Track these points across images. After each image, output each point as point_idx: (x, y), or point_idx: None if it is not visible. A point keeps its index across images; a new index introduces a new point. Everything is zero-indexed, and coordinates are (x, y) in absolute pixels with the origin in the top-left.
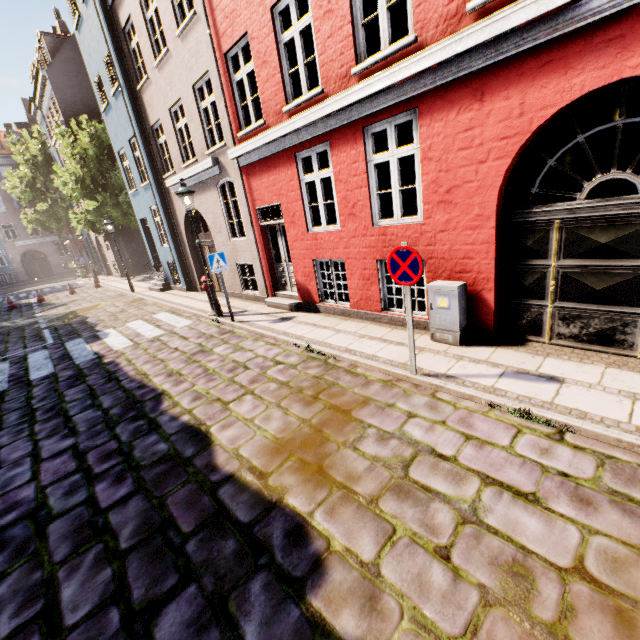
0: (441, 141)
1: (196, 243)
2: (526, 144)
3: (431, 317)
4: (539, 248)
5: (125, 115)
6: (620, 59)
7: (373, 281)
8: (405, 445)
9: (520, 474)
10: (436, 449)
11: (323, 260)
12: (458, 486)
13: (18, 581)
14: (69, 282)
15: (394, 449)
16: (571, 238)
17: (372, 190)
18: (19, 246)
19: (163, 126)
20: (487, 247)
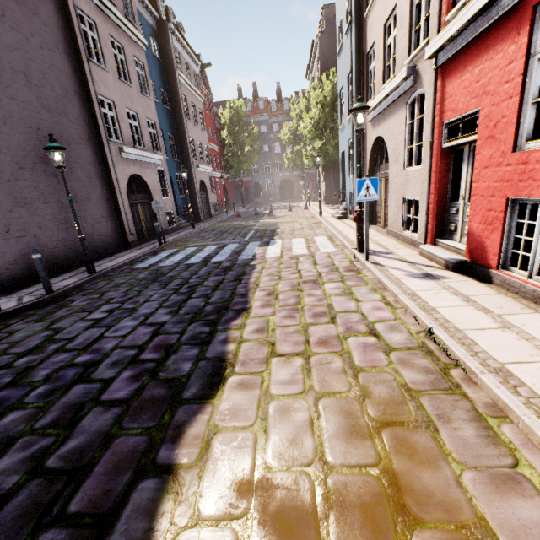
0: None
1: (376, 175)
2: None
3: None
4: None
5: (349, 50)
6: None
7: None
8: None
9: None
10: None
11: (528, 200)
12: None
13: (16, 421)
14: (296, 204)
15: None
16: None
17: None
18: (281, 176)
19: (375, 49)
20: None
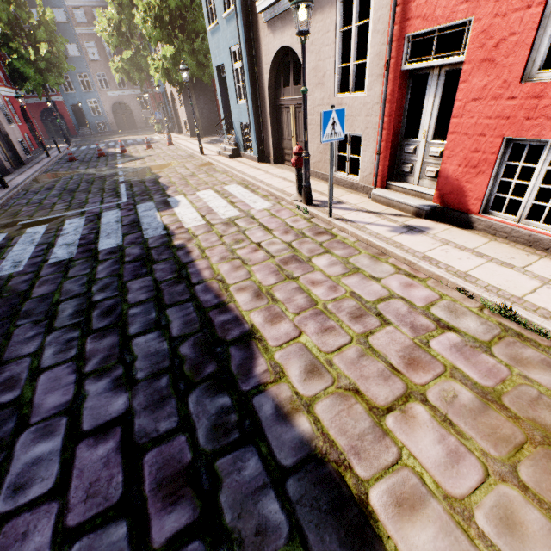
0: None
1: (279, 101)
2: None
3: None
4: None
5: None
6: None
7: None
8: None
9: None
10: None
11: (528, 141)
12: None
13: None
14: (147, 136)
15: None
16: None
17: None
18: (110, 96)
19: None
20: None
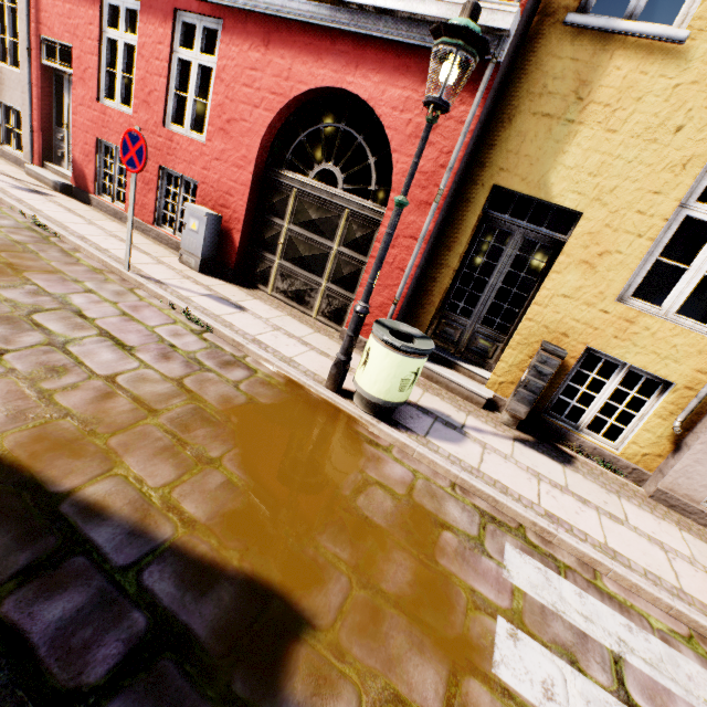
0: (234, 68)
1: None
2: (291, 110)
3: (183, 237)
4: (281, 208)
5: None
6: (344, 72)
7: (152, 188)
8: (55, 302)
9: (138, 338)
10: (84, 312)
11: (110, 144)
12: (73, 331)
13: None
14: None
15: (39, 301)
16: (300, 208)
17: (172, 86)
18: None
19: None
20: (245, 190)
